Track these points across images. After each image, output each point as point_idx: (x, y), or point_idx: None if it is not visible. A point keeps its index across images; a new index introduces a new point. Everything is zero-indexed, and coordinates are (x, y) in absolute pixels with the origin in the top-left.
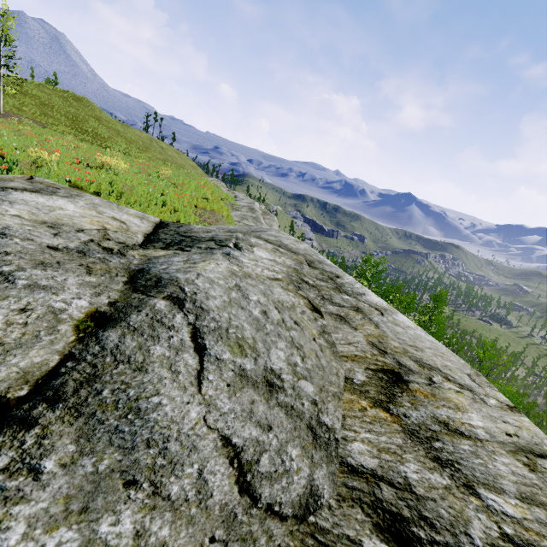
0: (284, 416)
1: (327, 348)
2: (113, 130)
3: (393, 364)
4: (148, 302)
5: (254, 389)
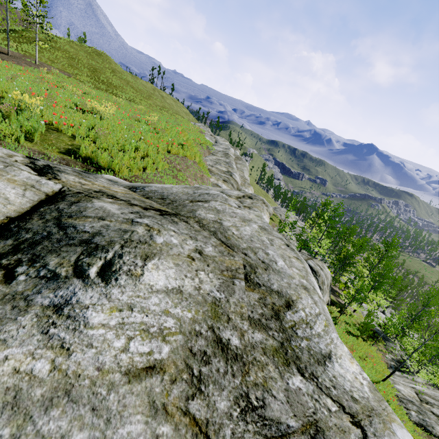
0: None
1: None
2: (124, 80)
3: None
4: None
5: None
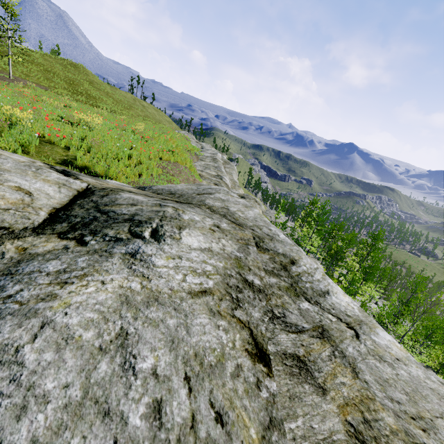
0: None
1: None
2: (103, 91)
3: None
4: None
5: None
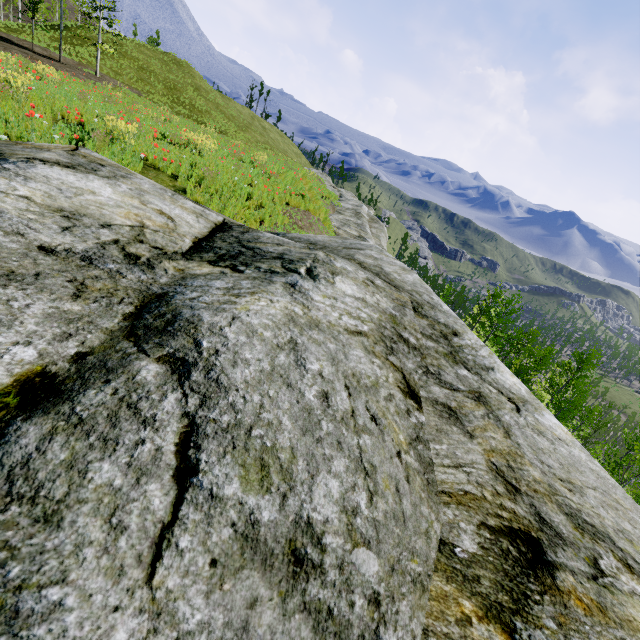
0: (309, 636)
1: (419, 473)
2: (212, 103)
3: (529, 518)
4: (130, 365)
5: (263, 571)
